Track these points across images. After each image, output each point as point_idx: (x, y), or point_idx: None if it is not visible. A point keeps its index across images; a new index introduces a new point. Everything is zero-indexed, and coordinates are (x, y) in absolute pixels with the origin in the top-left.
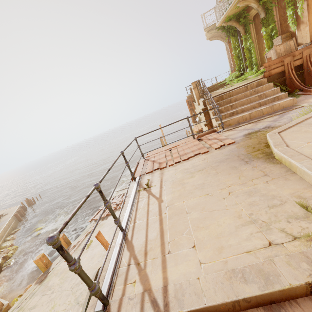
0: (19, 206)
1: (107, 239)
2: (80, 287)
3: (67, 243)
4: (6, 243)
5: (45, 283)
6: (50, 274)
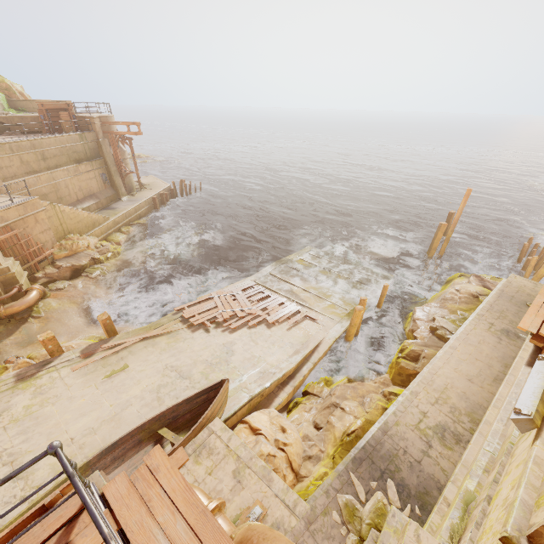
0: (167, 186)
1: (136, 391)
2: (1, 472)
3: (109, 332)
4: (116, 234)
5: (17, 389)
6: (39, 376)
